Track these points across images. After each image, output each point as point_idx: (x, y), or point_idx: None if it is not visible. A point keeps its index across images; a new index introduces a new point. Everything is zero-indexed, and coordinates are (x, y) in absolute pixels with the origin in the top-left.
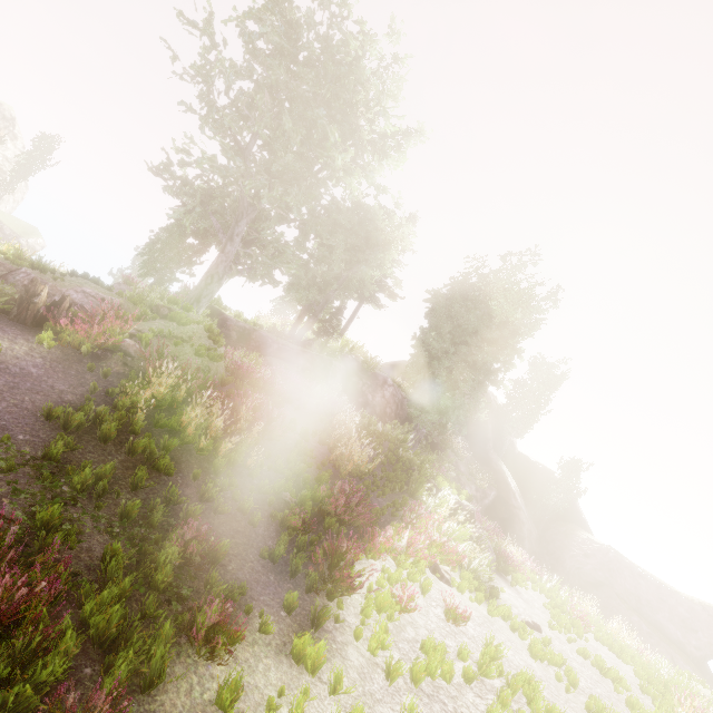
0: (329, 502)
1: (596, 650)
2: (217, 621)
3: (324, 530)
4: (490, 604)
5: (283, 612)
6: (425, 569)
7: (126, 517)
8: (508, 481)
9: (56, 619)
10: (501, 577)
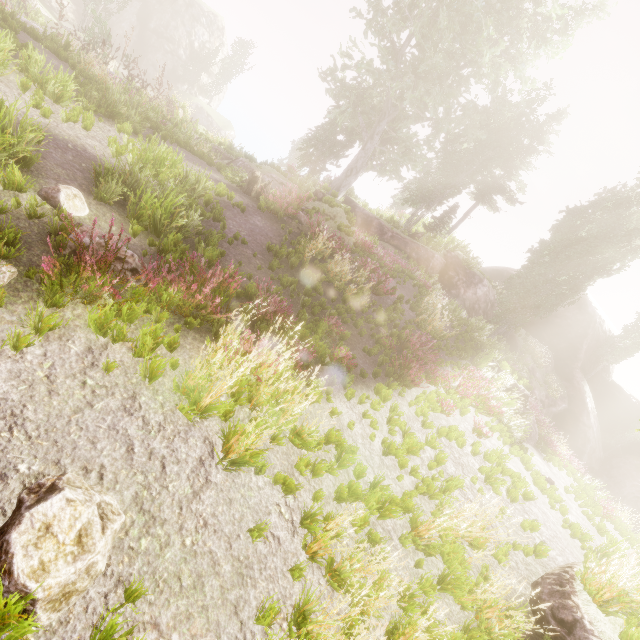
0: (409, 340)
1: (608, 530)
2: (344, 356)
3: (402, 357)
4: (514, 448)
5: (372, 376)
6: (467, 406)
7: (303, 305)
8: (586, 401)
9: (293, 319)
10: (537, 451)
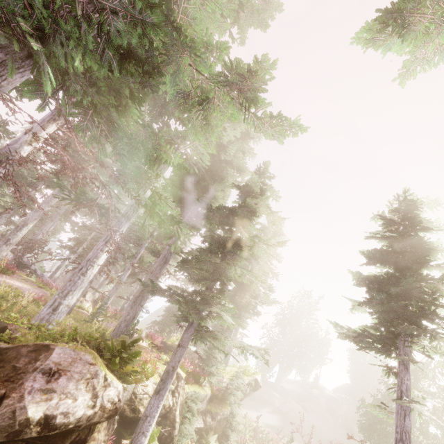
0: None
1: None
2: None
3: None
4: None
5: None
6: None
7: None
8: None
9: None
10: None
